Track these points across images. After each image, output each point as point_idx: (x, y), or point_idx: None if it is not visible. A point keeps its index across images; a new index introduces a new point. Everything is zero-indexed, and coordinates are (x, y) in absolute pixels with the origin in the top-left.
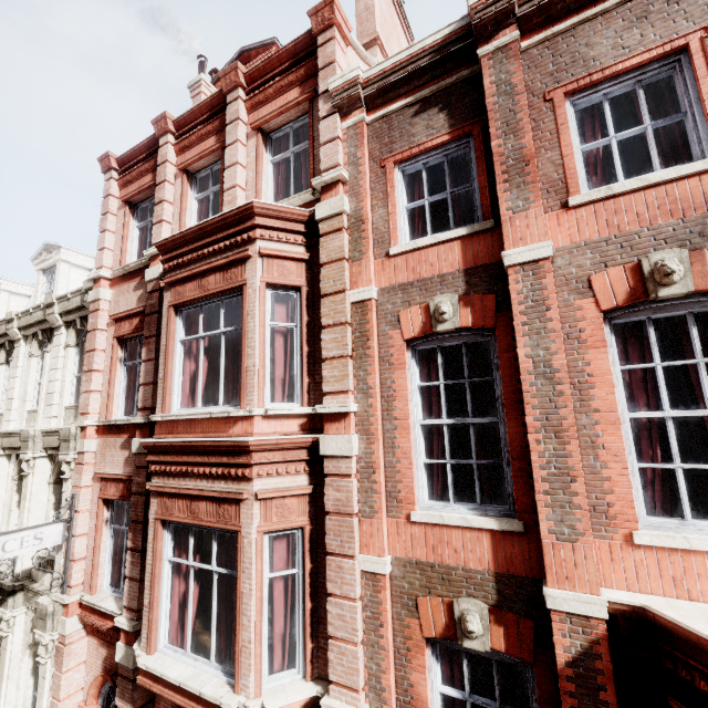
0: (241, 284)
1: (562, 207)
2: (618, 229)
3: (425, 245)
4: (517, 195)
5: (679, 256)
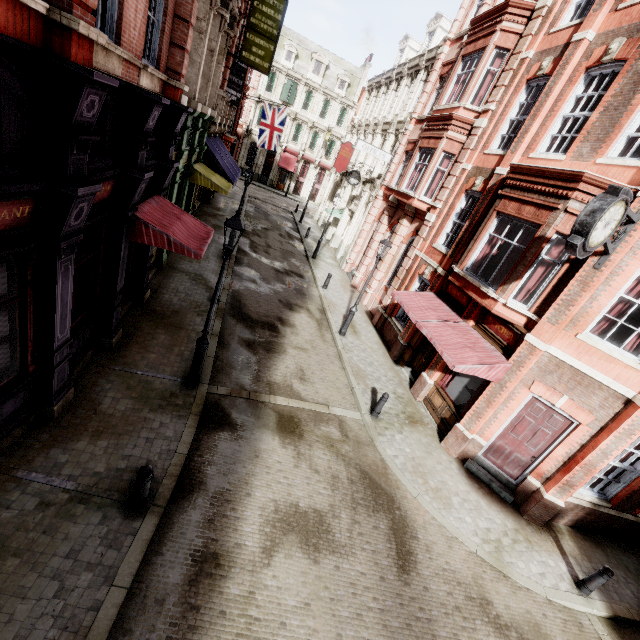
0: (486, 46)
1: (615, 10)
2: (620, 25)
3: (562, 28)
4: (600, 2)
5: (621, 41)
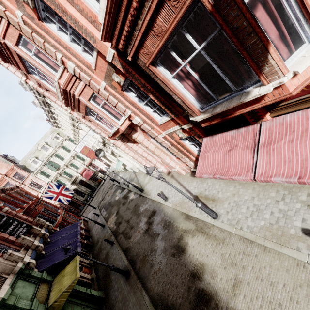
0: (16, 53)
1: None
2: None
3: None
4: None
5: None
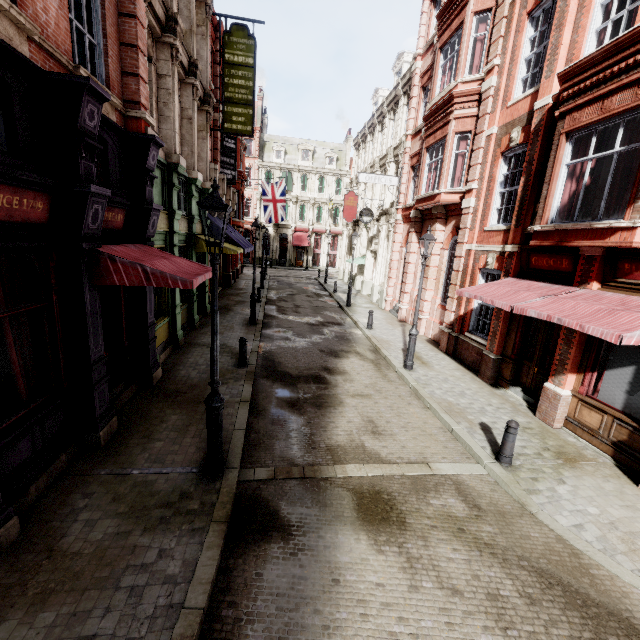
0: (463, 19)
1: None
2: None
3: None
4: None
5: None
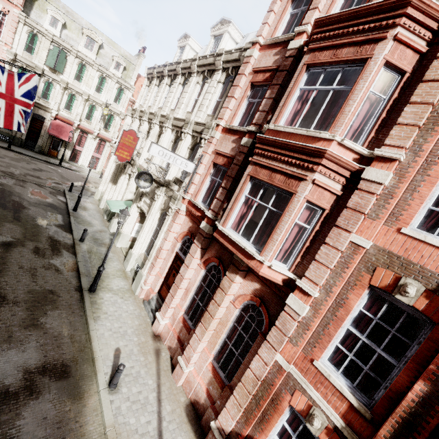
0: (367, 57)
1: None
2: None
3: None
4: None
5: None
